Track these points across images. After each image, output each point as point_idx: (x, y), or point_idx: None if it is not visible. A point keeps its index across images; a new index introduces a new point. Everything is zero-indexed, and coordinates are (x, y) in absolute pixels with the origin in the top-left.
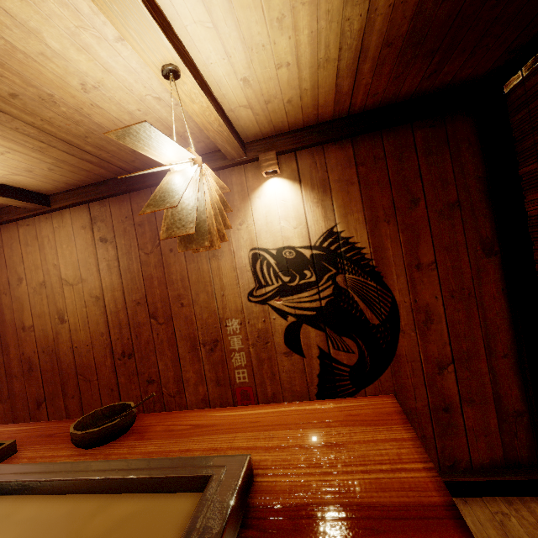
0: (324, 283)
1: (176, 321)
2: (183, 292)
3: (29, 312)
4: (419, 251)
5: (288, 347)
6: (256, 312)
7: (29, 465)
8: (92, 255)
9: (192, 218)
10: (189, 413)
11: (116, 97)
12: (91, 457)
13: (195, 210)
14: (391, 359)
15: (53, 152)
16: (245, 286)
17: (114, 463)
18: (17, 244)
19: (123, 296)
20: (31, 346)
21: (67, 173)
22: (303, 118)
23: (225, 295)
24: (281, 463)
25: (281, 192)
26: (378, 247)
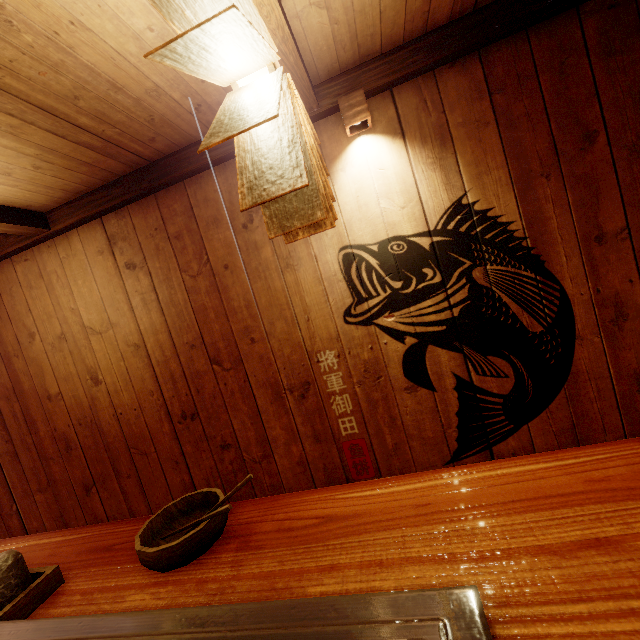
0: (455, 283)
1: (247, 364)
2: (252, 324)
3: (52, 376)
4: (601, 215)
5: (410, 380)
6: (359, 337)
7: (81, 620)
8: (119, 288)
9: (296, 160)
10: (306, 495)
11: (109, 1)
12: (175, 588)
13: (297, 145)
14: (564, 379)
15: (32, 134)
16: (339, 303)
17: (223, 614)
18: (17, 288)
19: (171, 339)
20: (63, 419)
21: (62, 172)
22: (405, 25)
23: (311, 319)
24: (523, 590)
25: (375, 156)
26: (534, 218)
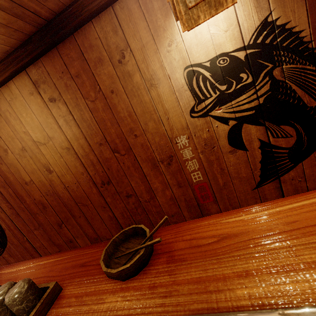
0: (261, 81)
1: (134, 150)
2: (134, 126)
3: (24, 171)
4: None
5: (232, 146)
6: (200, 125)
7: None
8: (49, 115)
9: None
10: (198, 222)
11: None
12: (135, 292)
13: None
14: None
15: None
16: (186, 105)
17: None
18: None
19: (87, 141)
20: (37, 193)
21: None
22: None
23: (170, 118)
24: None
25: None
26: None
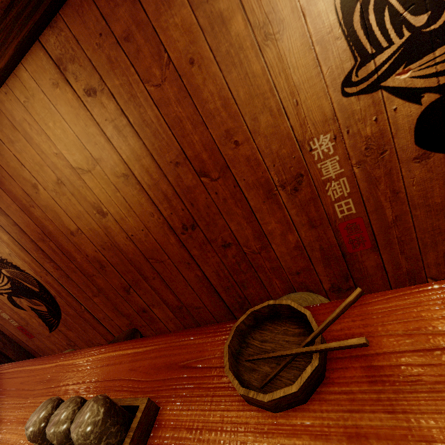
0: None
1: (234, 169)
2: (232, 125)
3: (66, 216)
4: None
5: (422, 147)
6: (360, 110)
7: None
8: (89, 121)
9: None
10: (411, 295)
11: None
12: (316, 440)
13: None
14: None
15: None
16: (335, 71)
17: None
18: (1, 146)
19: (154, 161)
20: (90, 247)
21: None
22: None
23: (301, 102)
24: None
25: None
26: None
